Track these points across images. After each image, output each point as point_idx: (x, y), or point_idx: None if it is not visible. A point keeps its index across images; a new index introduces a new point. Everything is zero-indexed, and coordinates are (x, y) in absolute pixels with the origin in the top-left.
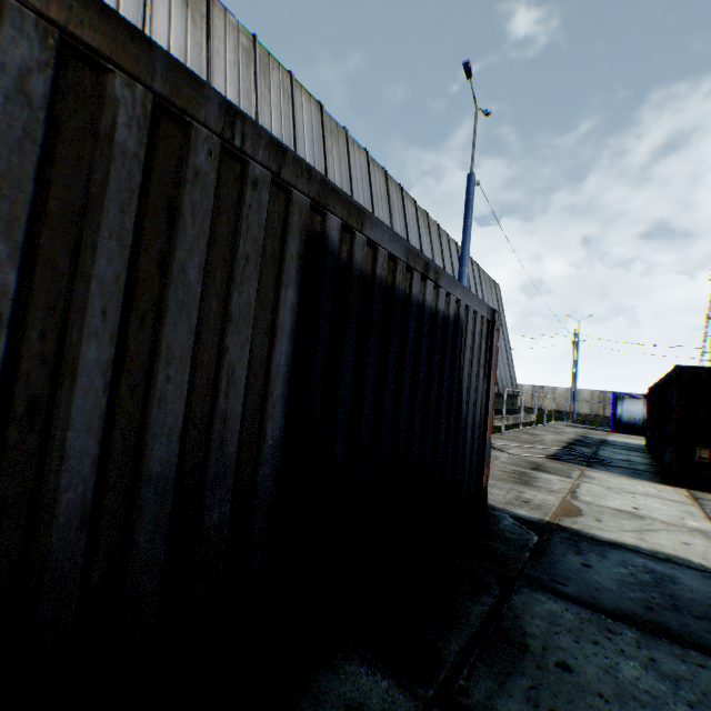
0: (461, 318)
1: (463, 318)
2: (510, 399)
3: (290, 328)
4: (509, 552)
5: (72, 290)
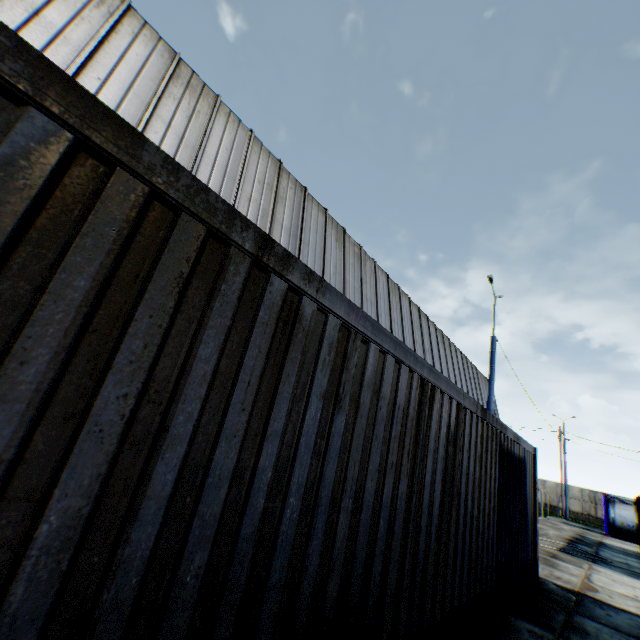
0: (524, 457)
1: (525, 456)
2: None
3: (497, 477)
4: (561, 599)
5: (480, 476)
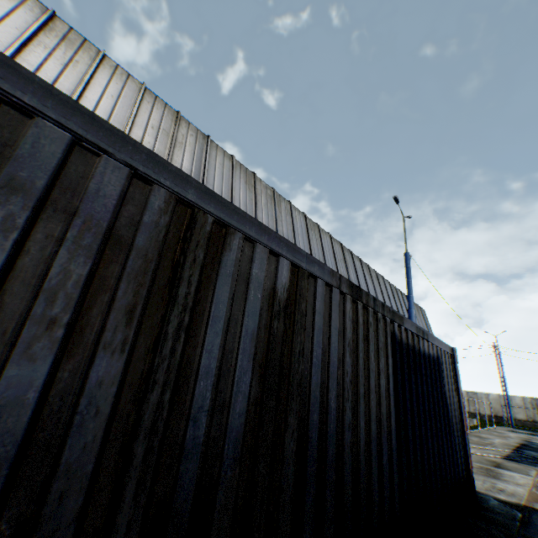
0: (439, 356)
1: (439, 356)
2: None
3: (391, 374)
4: (503, 520)
5: (357, 370)
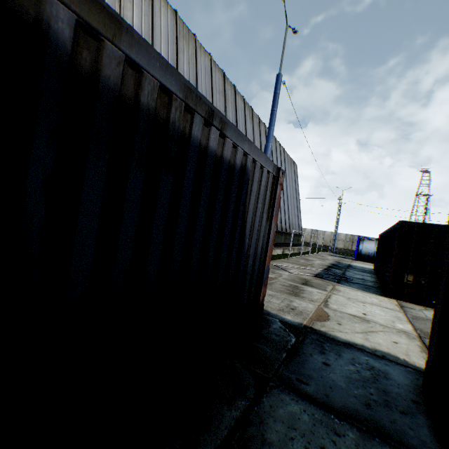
0: (248, 169)
1: (250, 169)
2: (297, 237)
3: None
4: (271, 353)
5: None
